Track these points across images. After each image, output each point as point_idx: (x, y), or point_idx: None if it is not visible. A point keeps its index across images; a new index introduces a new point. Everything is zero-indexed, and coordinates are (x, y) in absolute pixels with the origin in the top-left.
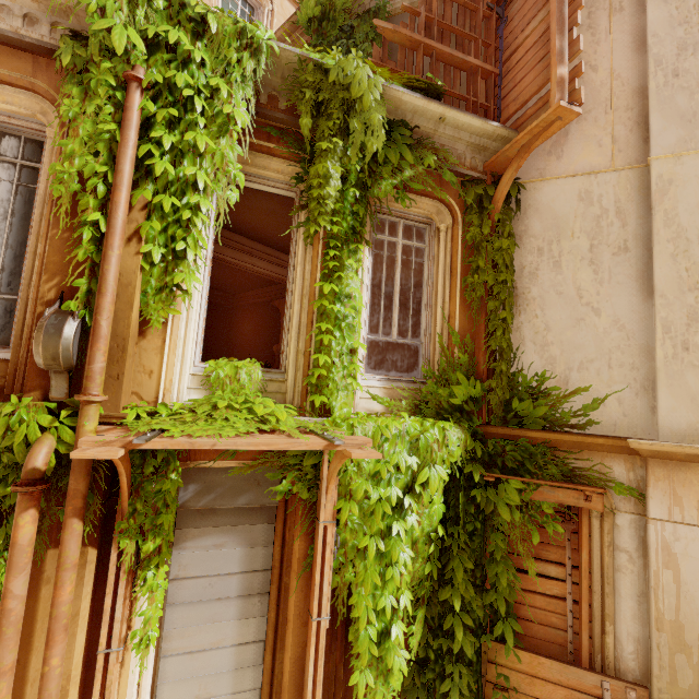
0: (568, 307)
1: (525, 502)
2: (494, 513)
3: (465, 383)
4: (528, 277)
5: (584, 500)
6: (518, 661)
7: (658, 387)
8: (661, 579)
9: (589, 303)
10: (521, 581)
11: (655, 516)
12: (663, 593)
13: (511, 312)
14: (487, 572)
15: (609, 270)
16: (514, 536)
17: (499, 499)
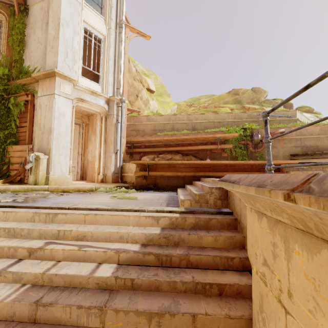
0: (36, 44)
1: (18, 104)
2: (11, 109)
3: (2, 69)
4: (28, 37)
5: (27, 97)
6: (11, 148)
7: (46, 61)
8: (38, 113)
9: (40, 42)
10: (21, 130)
11: (39, 96)
12: (38, 116)
13: (23, 49)
14: (8, 126)
15: (45, 30)
16: (15, 114)
17: (10, 103)
